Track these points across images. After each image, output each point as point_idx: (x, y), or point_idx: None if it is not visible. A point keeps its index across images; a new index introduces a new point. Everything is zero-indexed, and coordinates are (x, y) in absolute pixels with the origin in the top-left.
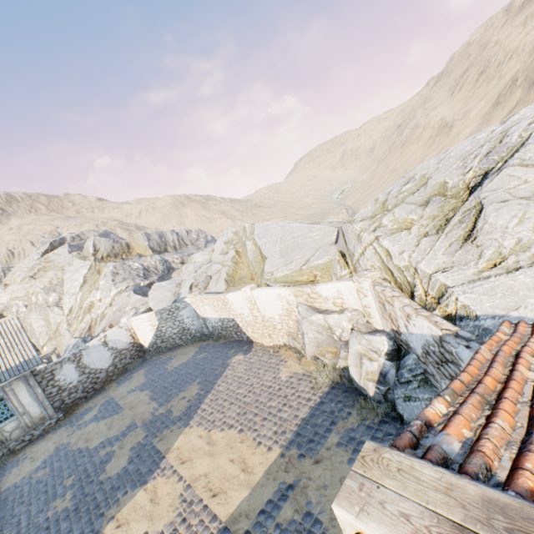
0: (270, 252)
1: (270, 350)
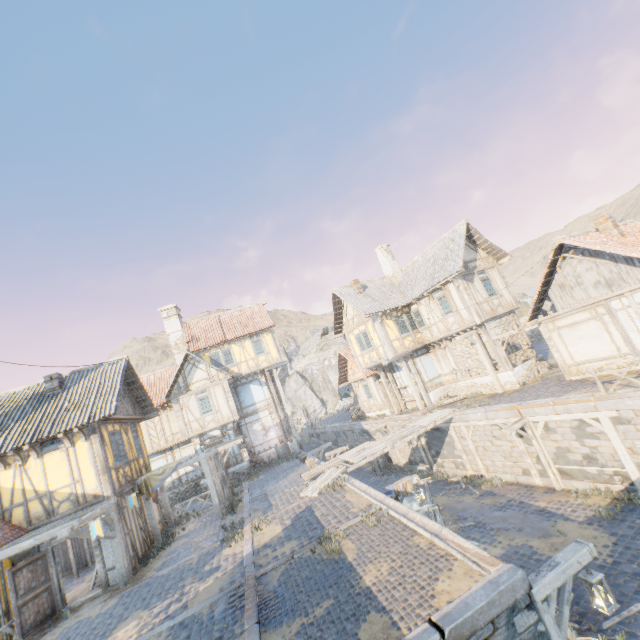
0: None
1: None
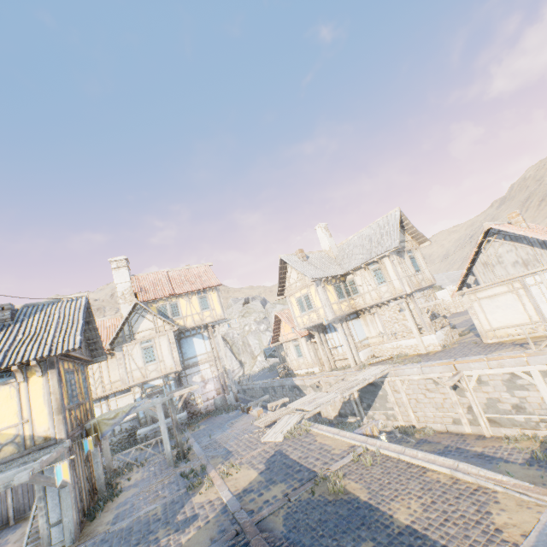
0: (442, 283)
1: (464, 310)
